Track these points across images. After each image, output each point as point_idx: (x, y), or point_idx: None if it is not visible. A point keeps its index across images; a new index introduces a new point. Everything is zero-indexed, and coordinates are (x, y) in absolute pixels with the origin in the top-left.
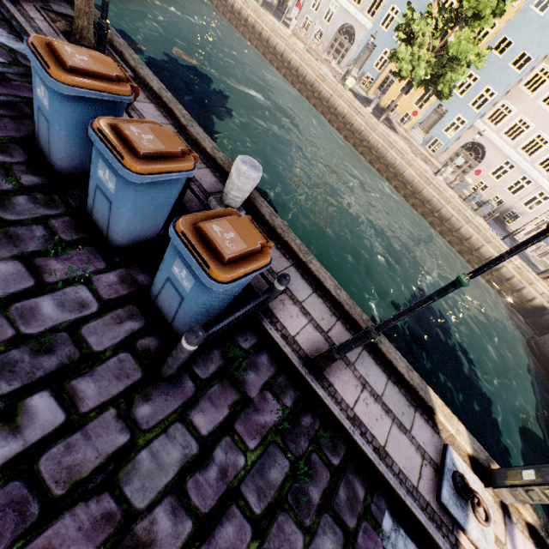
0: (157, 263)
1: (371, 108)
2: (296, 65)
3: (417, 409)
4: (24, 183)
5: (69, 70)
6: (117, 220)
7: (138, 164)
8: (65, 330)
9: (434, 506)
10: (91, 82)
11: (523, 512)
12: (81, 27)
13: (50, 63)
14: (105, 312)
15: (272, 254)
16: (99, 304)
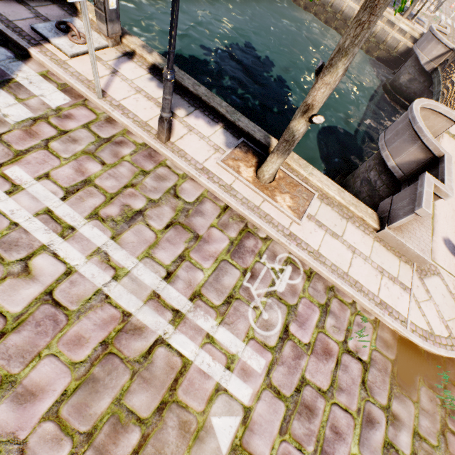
0: None
1: None
2: None
3: (57, 4)
4: None
5: None
6: None
7: None
8: None
9: (26, 31)
10: None
11: (146, 57)
12: None
13: None
14: None
15: None
16: None
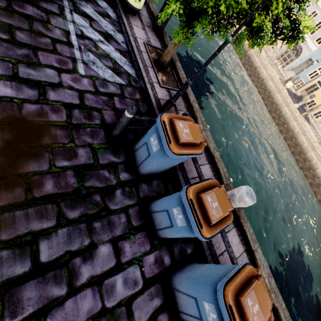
0: (174, 246)
1: (298, 105)
2: (256, 65)
3: None
4: (121, 178)
5: (179, 144)
6: (170, 234)
7: (209, 233)
8: (125, 305)
9: None
10: (188, 151)
11: None
12: (164, 60)
13: (171, 139)
14: (145, 289)
15: (235, 240)
16: (143, 281)
